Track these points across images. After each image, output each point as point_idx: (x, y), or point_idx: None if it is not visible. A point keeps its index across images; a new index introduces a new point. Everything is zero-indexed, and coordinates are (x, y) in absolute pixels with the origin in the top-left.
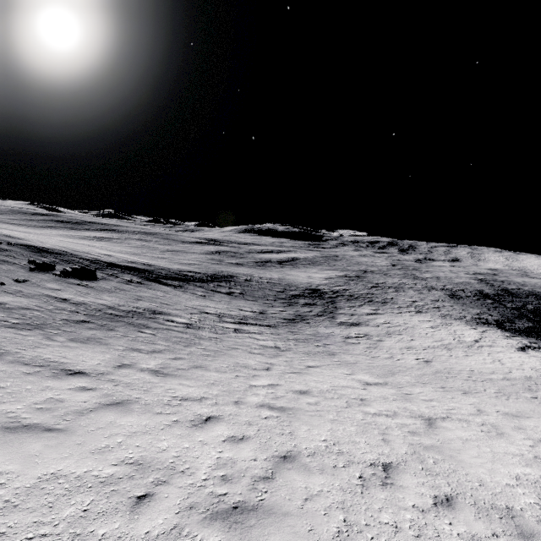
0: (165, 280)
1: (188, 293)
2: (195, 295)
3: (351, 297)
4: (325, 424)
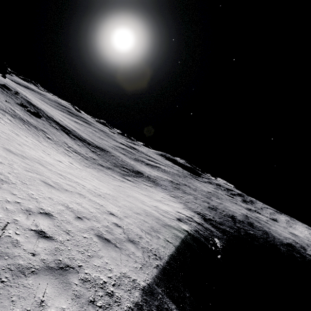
0: (71, 135)
1: (73, 141)
2: (75, 143)
3: (151, 181)
4: (22, 139)
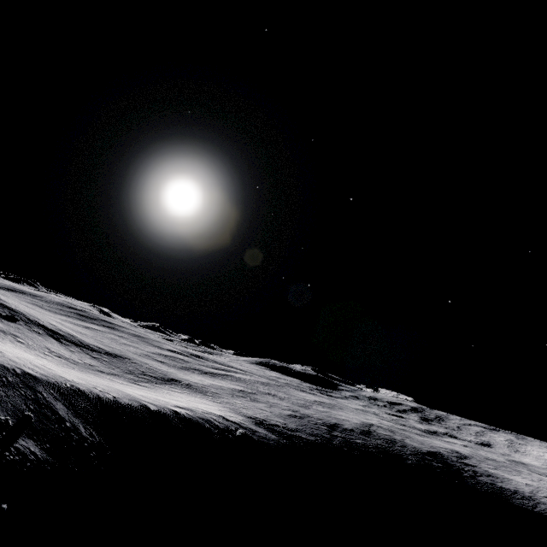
0: (64, 340)
1: (64, 347)
2: (67, 349)
3: (190, 388)
4: None
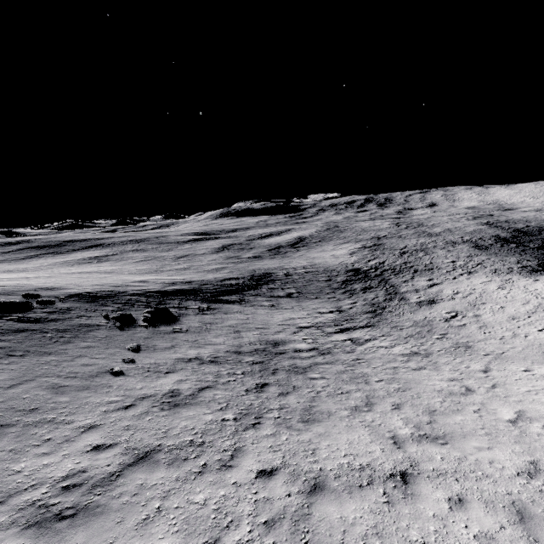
0: (222, 297)
1: (258, 307)
2: (265, 307)
3: (395, 271)
4: None
